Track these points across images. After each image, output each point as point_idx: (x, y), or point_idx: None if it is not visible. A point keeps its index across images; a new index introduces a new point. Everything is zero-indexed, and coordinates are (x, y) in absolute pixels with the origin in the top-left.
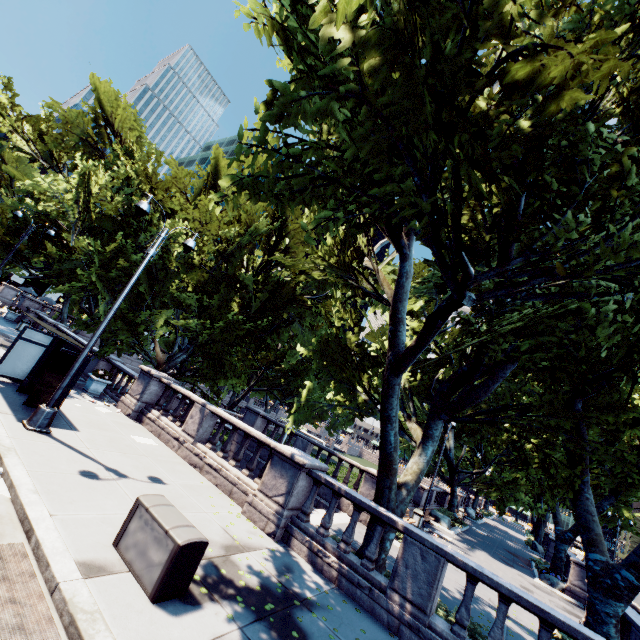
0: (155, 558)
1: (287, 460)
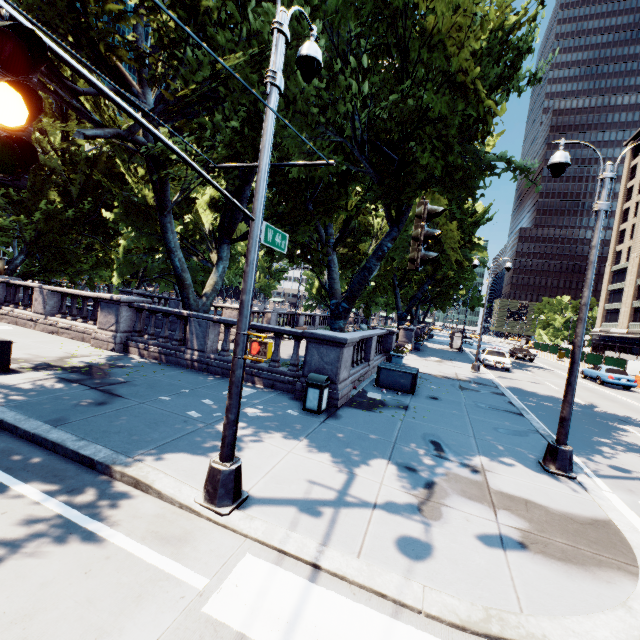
0: None
1: (110, 302)
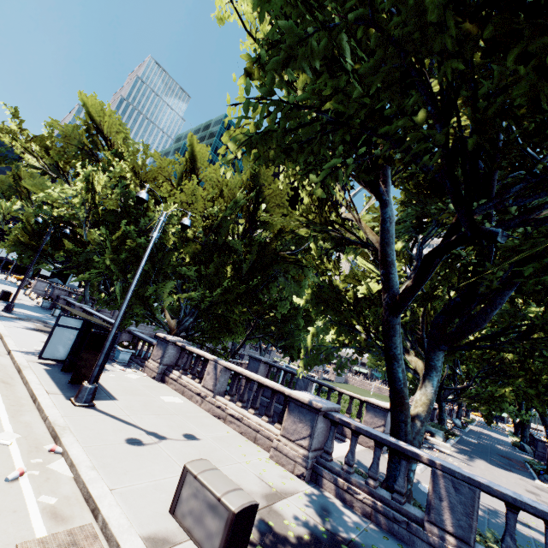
0: (212, 526)
1: (303, 405)
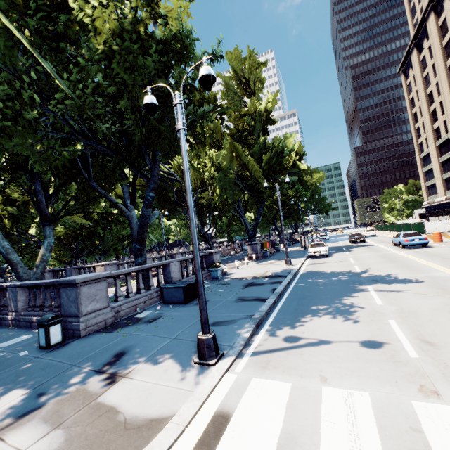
0: None
1: None
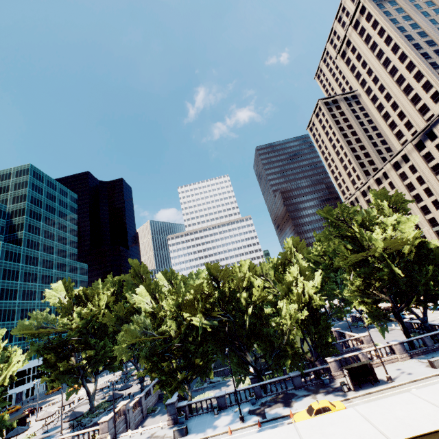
0: None
1: (398, 344)
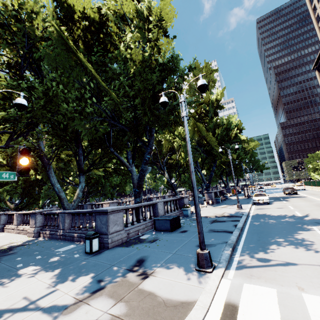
0: None
1: (33, 214)
